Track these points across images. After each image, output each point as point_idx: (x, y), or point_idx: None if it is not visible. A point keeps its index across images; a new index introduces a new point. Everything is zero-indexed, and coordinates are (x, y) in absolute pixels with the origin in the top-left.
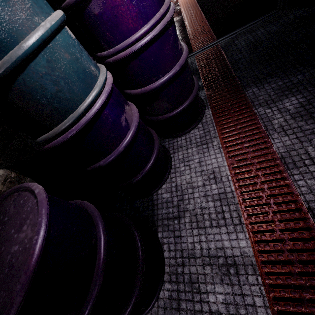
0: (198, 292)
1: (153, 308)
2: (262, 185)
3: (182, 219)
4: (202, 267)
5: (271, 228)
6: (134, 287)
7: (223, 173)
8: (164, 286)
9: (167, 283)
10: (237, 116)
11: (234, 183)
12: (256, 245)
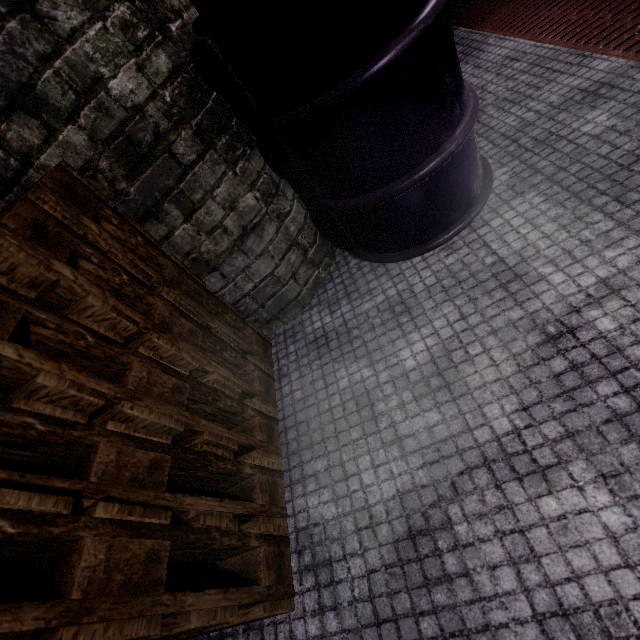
0: (560, 139)
1: (489, 202)
2: (596, 17)
3: (483, 116)
4: (549, 121)
5: (639, 29)
6: (467, 95)
7: (524, 48)
8: (494, 176)
9: (498, 170)
10: (512, 5)
11: (549, 43)
12: (626, 53)
